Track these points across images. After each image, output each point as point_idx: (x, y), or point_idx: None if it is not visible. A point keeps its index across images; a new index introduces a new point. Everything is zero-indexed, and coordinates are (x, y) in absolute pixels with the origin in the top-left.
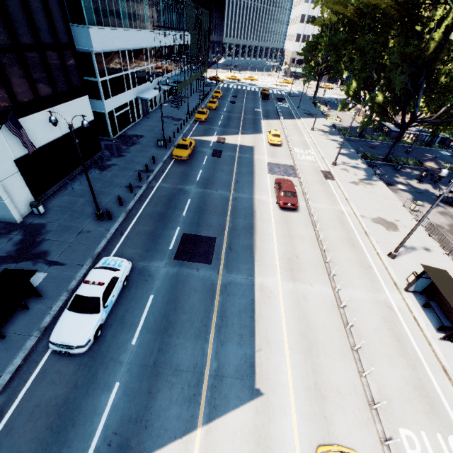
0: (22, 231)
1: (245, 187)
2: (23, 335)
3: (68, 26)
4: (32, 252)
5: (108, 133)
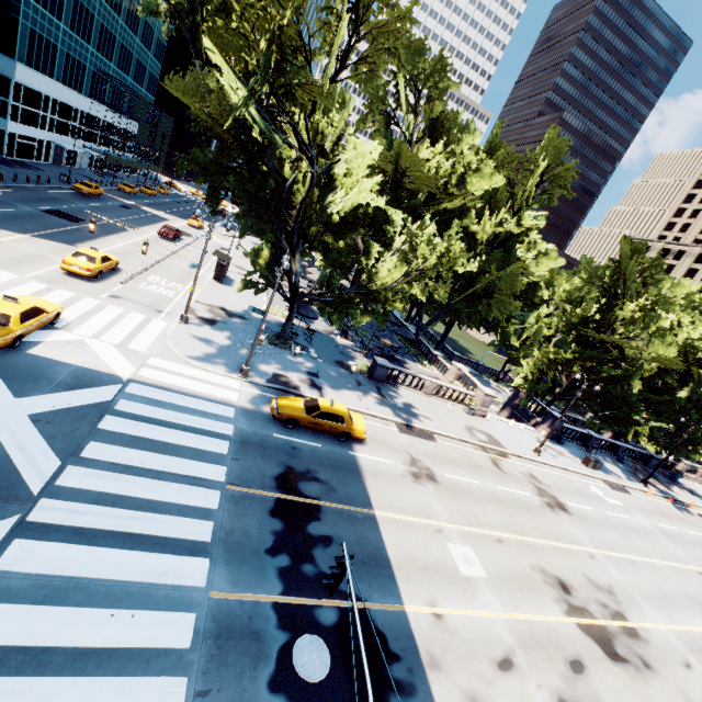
0: None
1: (137, 223)
2: None
3: None
4: None
5: (2, 150)
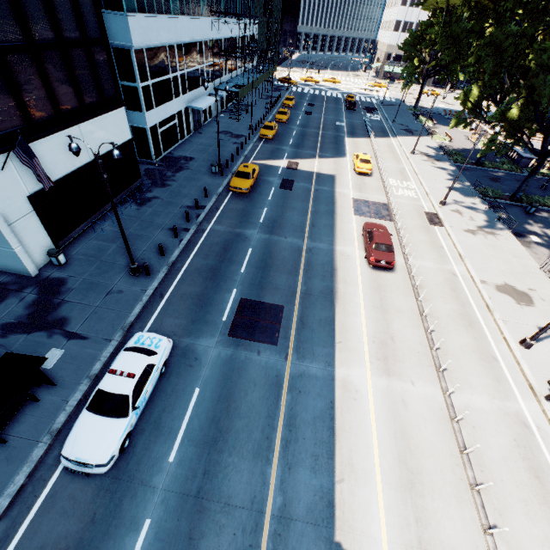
0: (37, 288)
1: (323, 233)
2: (29, 439)
3: (99, 14)
4: (48, 318)
5: (150, 154)
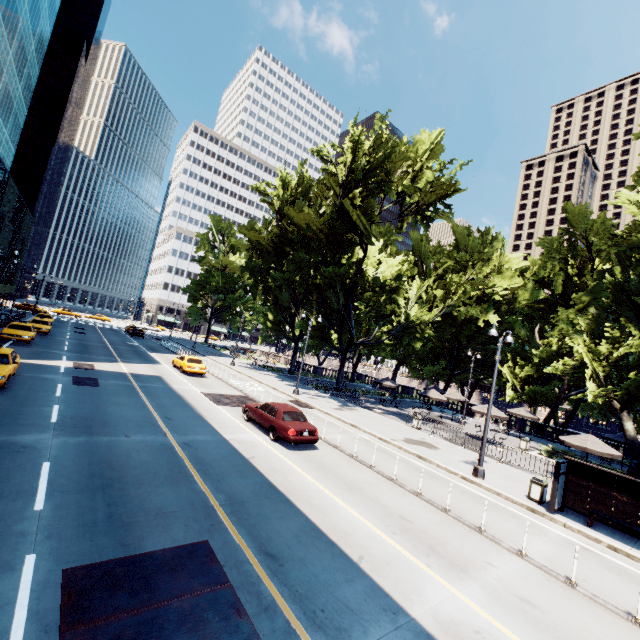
0: None
1: (192, 424)
2: None
3: None
4: None
5: None
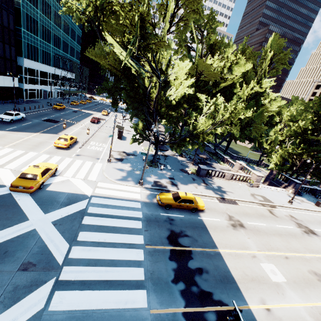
0: None
1: (81, 118)
2: None
3: (16, 56)
4: None
5: (23, 97)
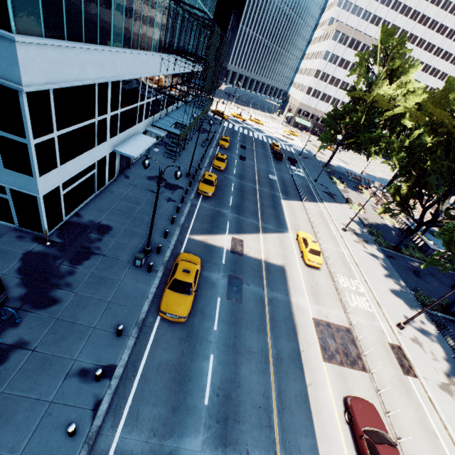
0: None
1: (298, 425)
2: None
3: None
4: None
5: (39, 226)
